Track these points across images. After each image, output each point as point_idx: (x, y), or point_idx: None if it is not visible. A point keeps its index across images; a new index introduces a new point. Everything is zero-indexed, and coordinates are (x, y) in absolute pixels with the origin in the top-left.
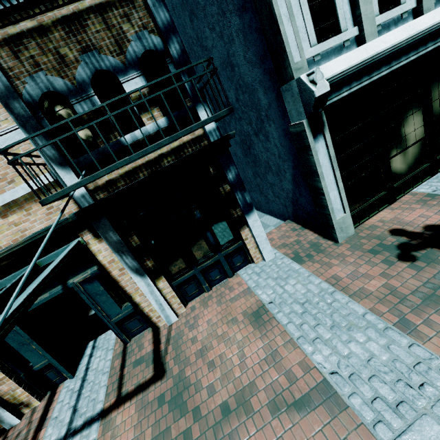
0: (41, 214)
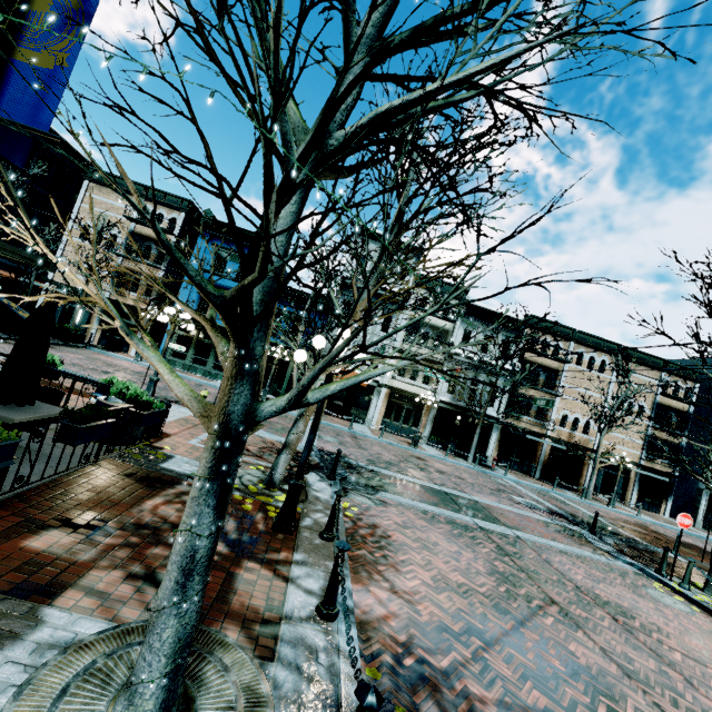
0: (631, 457)
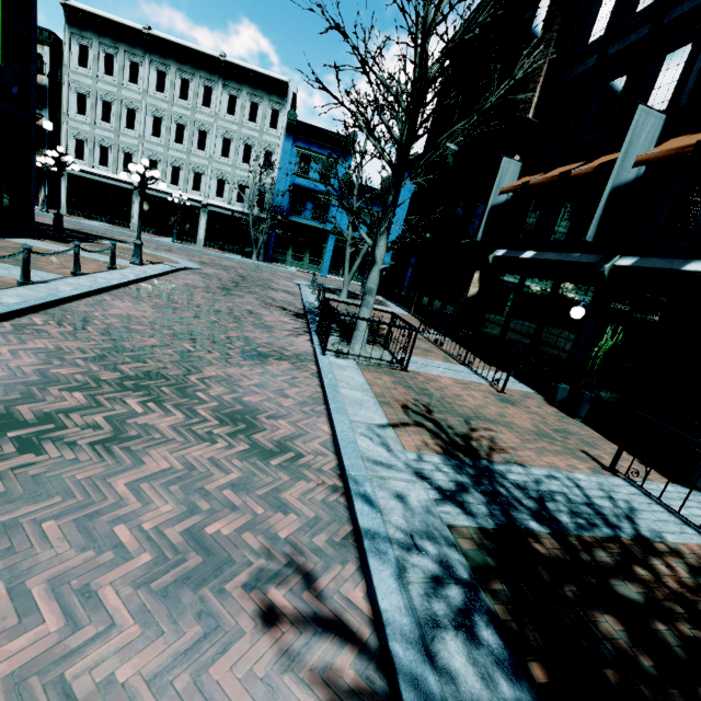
0: None
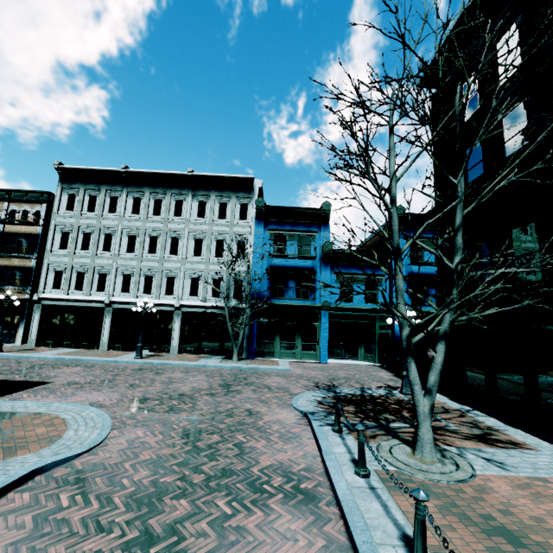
0: None
